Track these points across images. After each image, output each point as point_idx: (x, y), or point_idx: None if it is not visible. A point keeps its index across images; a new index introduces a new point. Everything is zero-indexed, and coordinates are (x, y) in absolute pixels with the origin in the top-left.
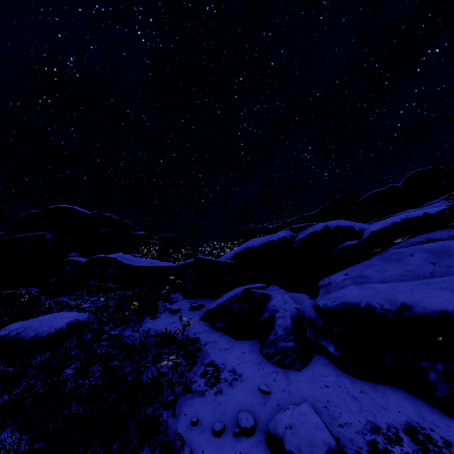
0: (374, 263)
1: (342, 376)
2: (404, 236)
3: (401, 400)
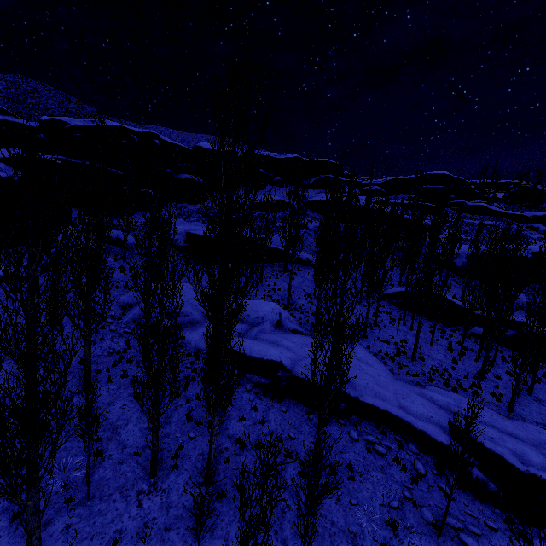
0: None
1: None
2: None
3: None
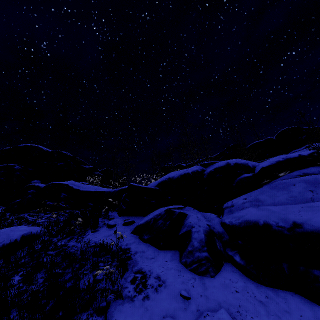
0: (266, 190)
1: (249, 282)
2: (286, 171)
3: (301, 304)
